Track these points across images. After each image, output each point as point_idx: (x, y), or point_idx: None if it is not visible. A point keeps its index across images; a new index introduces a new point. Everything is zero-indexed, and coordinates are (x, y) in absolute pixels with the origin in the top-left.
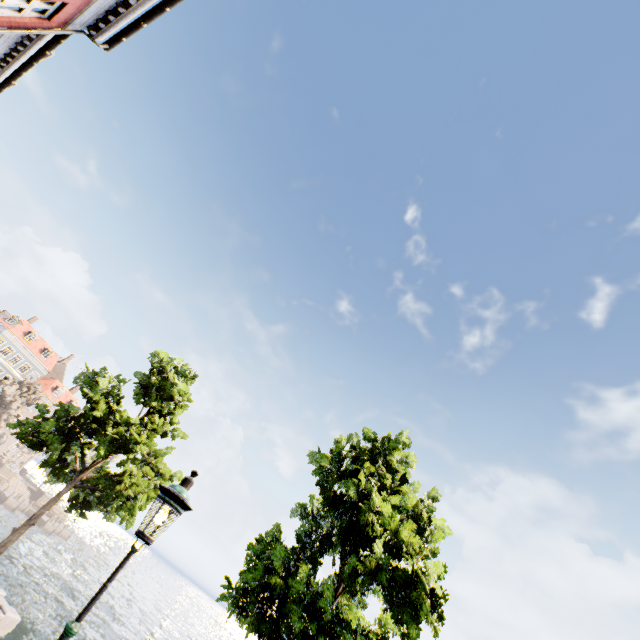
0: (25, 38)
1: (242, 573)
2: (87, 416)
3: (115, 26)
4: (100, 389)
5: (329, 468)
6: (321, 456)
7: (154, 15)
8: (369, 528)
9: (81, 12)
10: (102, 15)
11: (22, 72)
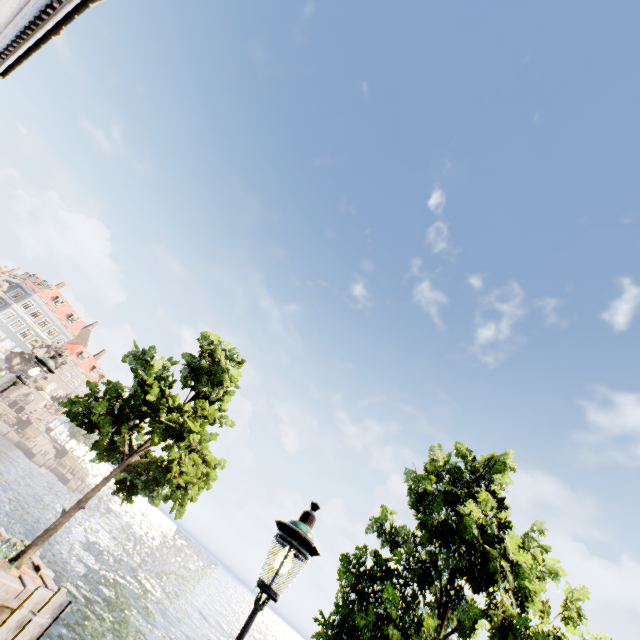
0: None
1: (345, 614)
2: (137, 398)
3: None
4: (154, 372)
5: (432, 492)
6: (421, 477)
7: None
8: (498, 576)
9: None
10: None
11: (75, 15)
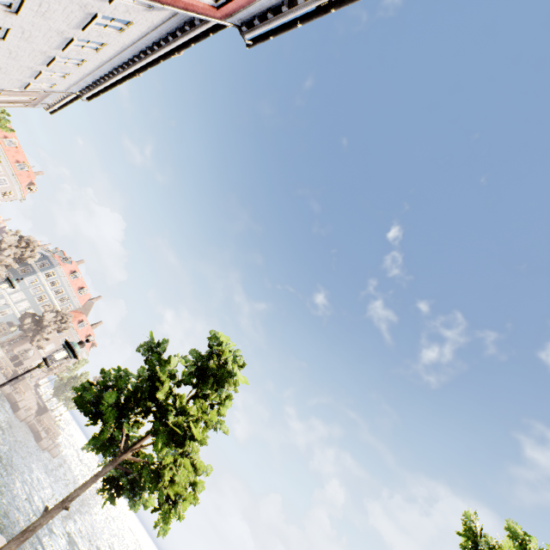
0: (178, 29)
1: None
2: (144, 391)
3: (268, 24)
4: (170, 369)
5: None
6: None
7: (315, 16)
8: None
9: (248, 5)
10: (261, 13)
11: (161, 60)
